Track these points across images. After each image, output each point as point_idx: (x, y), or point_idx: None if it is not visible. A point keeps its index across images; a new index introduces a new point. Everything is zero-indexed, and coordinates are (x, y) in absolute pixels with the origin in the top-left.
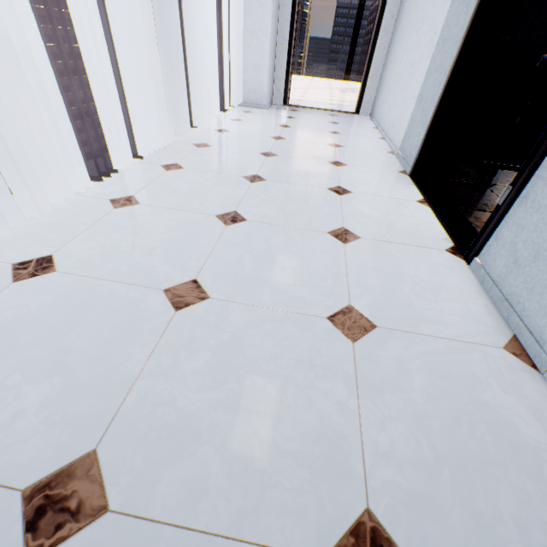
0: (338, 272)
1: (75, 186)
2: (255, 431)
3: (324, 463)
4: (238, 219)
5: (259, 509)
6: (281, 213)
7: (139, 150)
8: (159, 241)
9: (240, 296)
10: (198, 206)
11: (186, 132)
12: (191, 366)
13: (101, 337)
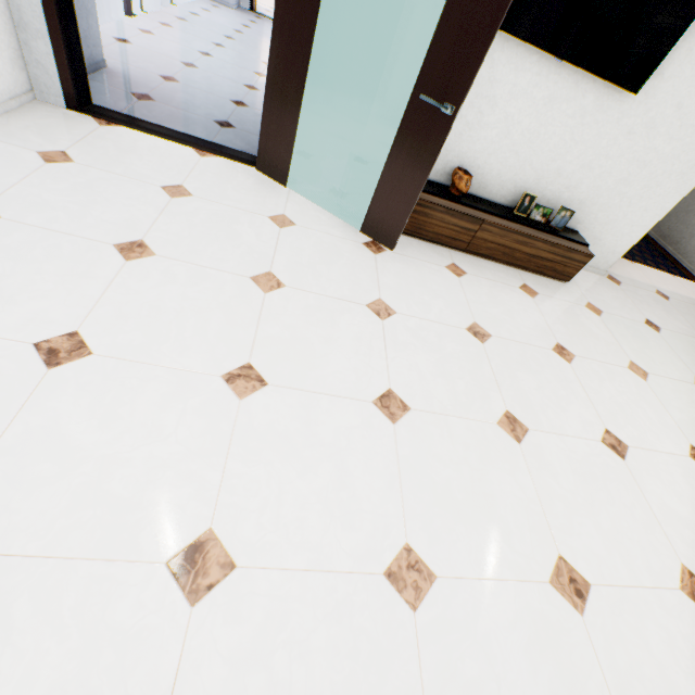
0: (253, 80)
1: (113, 17)
2: (216, 88)
3: (233, 96)
4: (209, 56)
5: (216, 94)
6: (232, 61)
7: (139, 9)
8: (173, 50)
9: (211, 72)
10: (188, 46)
11: (167, 7)
12: (195, 77)
13: (163, 64)
